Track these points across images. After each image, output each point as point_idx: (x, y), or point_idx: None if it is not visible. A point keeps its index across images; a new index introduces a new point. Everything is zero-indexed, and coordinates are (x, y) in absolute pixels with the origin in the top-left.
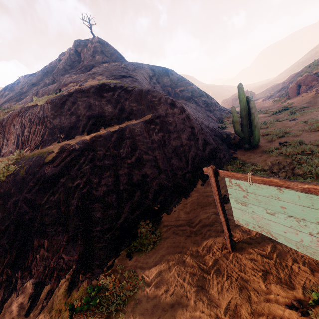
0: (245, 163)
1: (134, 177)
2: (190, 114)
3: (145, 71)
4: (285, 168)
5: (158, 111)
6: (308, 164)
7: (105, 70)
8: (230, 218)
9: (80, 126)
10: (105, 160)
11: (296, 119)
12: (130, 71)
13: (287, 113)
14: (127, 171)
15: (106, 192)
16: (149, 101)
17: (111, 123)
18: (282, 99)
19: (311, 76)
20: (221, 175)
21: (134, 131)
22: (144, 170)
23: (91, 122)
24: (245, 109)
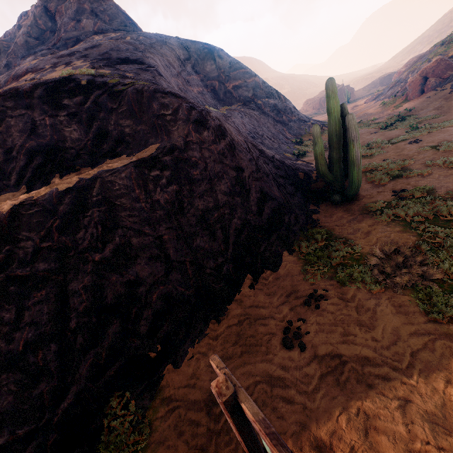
0: (333, 235)
1: (109, 290)
2: (236, 140)
3: (171, 50)
4: (408, 262)
5: (171, 137)
6: (451, 253)
7: (93, 47)
8: (293, 398)
9: (14, 172)
10: (38, 261)
11: (419, 141)
12: (141, 50)
13: (405, 128)
14: (91, 280)
15: (34, 340)
16: (156, 115)
17: (77, 164)
18: (397, 101)
19: (446, 60)
20: (249, 419)
21: (113, 187)
22: (134, 271)
23: (36, 163)
24: (338, 130)
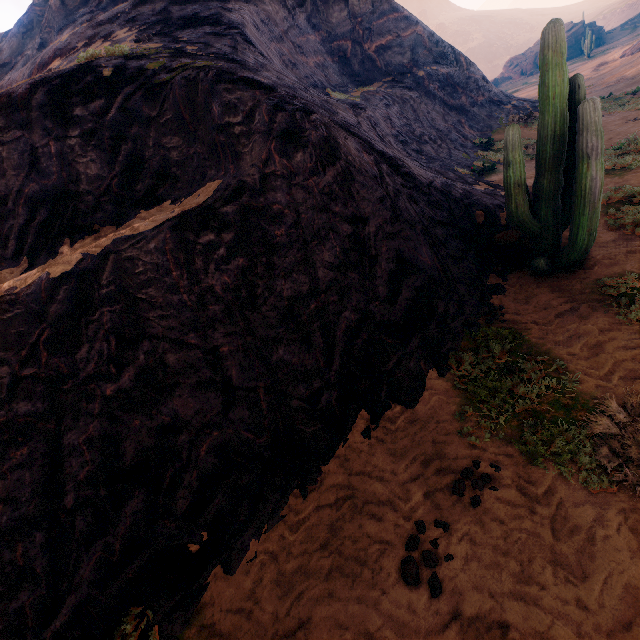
0: (526, 344)
1: (128, 442)
2: (358, 165)
3: None
4: None
5: (240, 167)
6: None
7: (144, 1)
8: None
9: (11, 235)
10: (17, 400)
11: None
12: None
13: None
14: (99, 427)
15: (10, 527)
16: (216, 127)
17: (95, 221)
18: None
19: None
20: None
21: (134, 268)
22: (171, 408)
23: (40, 219)
24: (560, 133)
